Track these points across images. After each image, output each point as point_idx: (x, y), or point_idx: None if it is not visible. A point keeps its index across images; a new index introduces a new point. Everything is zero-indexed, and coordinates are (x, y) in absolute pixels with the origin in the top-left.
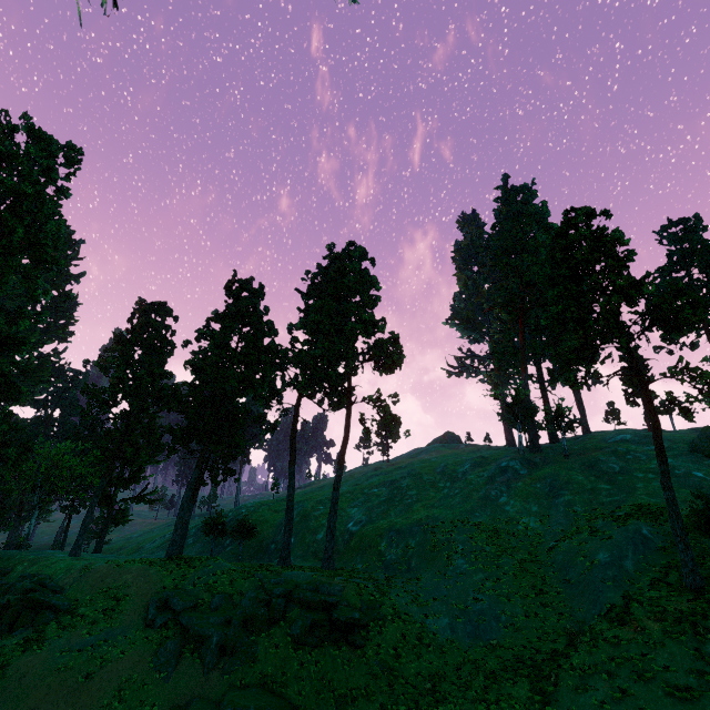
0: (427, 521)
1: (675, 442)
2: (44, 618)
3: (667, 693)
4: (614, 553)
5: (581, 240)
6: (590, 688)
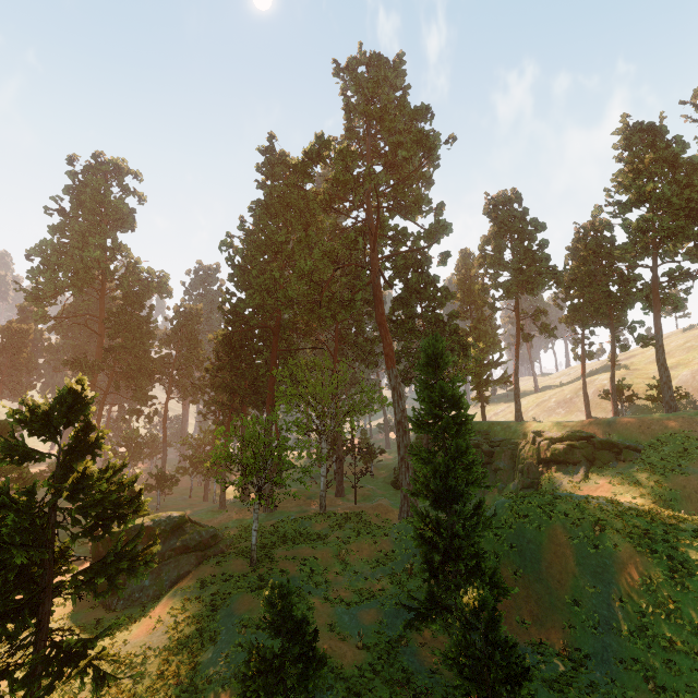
0: None
1: None
2: (632, 455)
3: None
4: None
5: None
6: None
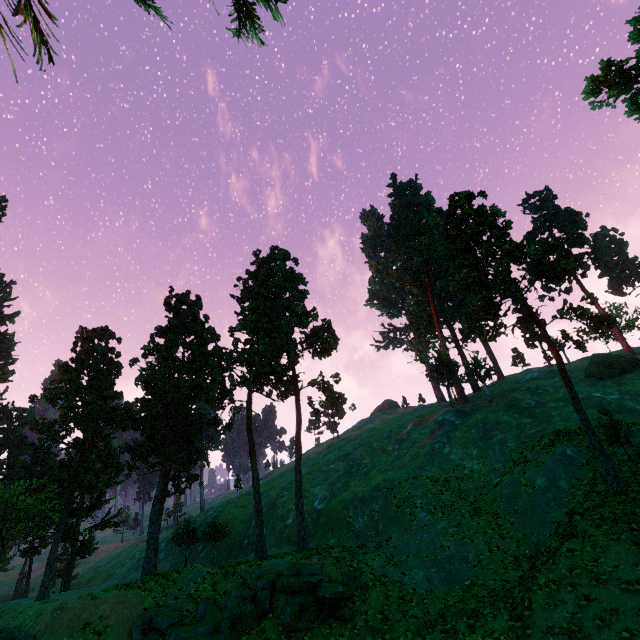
0: (385, 485)
1: (572, 371)
2: None
3: (623, 590)
4: (549, 476)
5: (468, 217)
6: (560, 603)
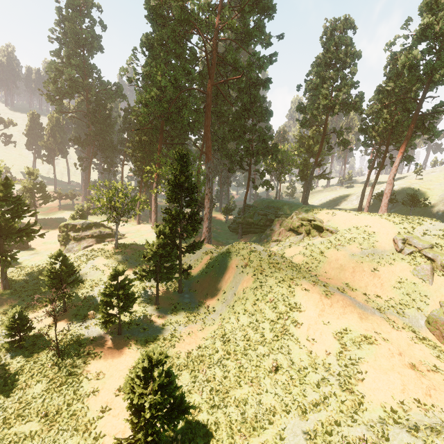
0: None
1: None
2: (326, 235)
3: None
4: None
5: None
6: None
